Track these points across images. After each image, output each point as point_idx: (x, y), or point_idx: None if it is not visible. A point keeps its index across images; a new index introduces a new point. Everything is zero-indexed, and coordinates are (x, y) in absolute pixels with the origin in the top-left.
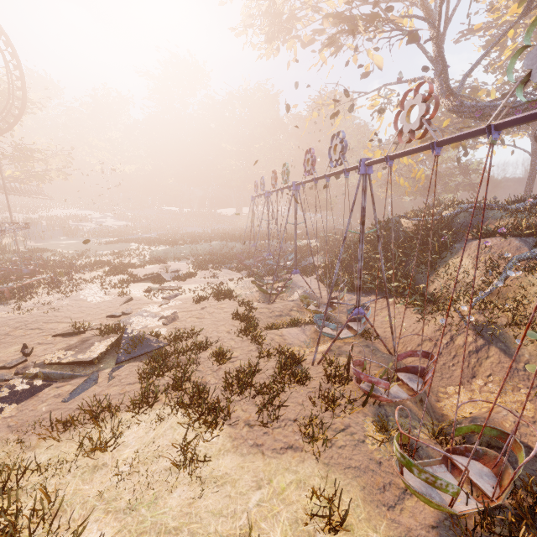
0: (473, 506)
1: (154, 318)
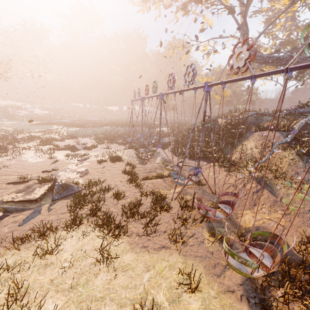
0: (261, 273)
1: (74, 173)
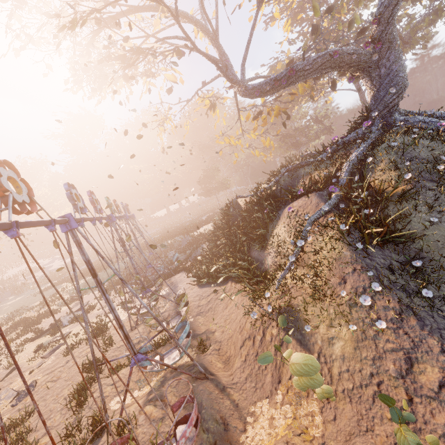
0: None
1: (8, 399)
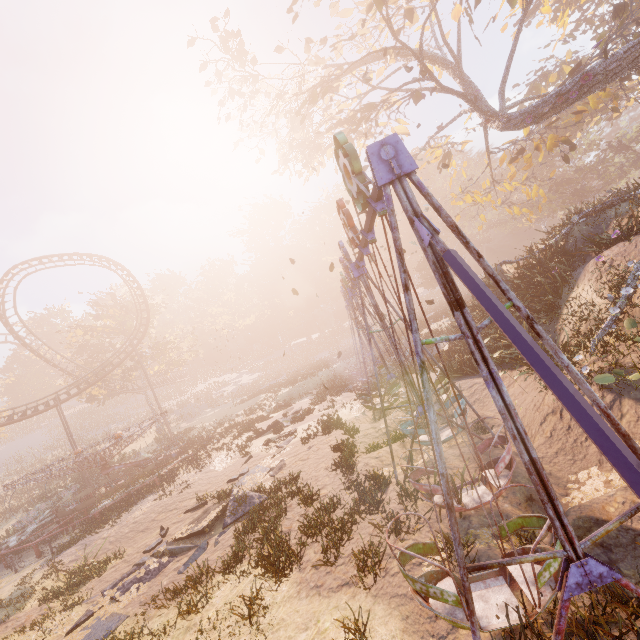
0: (517, 621)
1: (264, 472)
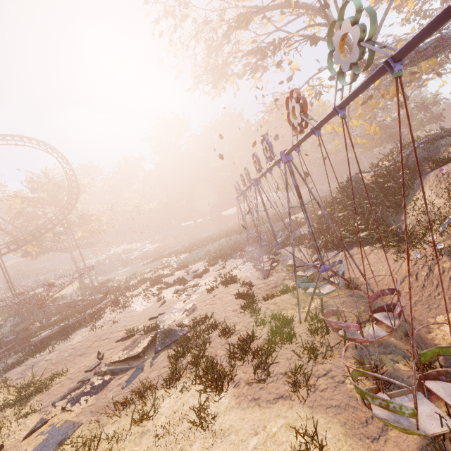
0: (449, 427)
1: (180, 312)
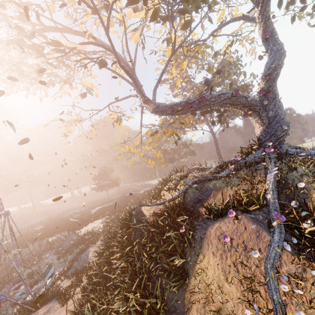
0: None
1: None
